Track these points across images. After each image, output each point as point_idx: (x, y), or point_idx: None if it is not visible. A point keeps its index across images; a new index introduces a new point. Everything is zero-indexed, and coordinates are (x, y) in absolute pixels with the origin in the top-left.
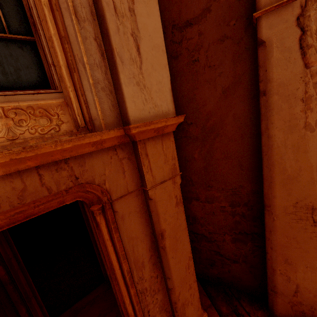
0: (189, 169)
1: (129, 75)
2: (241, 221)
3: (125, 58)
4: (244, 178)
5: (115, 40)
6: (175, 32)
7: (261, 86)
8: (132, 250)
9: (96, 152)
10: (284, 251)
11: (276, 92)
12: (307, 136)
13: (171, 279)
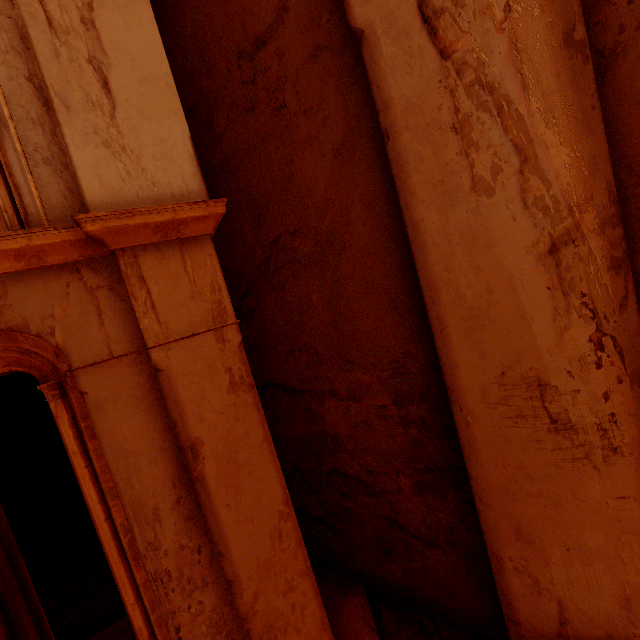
0: (308, 329)
1: (85, 129)
2: (423, 438)
3: (75, 100)
4: (408, 335)
5: (51, 72)
6: (244, 64)
7: (381, 123)
8: (125, 479)
9: (32, 273)
10: (507, 505)
11: (405, 126)
12: (484, 209)
13: (226, 556)
